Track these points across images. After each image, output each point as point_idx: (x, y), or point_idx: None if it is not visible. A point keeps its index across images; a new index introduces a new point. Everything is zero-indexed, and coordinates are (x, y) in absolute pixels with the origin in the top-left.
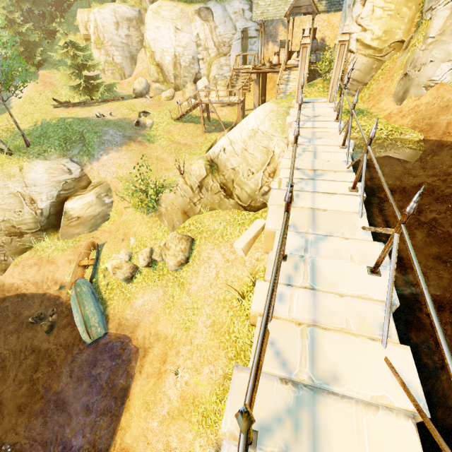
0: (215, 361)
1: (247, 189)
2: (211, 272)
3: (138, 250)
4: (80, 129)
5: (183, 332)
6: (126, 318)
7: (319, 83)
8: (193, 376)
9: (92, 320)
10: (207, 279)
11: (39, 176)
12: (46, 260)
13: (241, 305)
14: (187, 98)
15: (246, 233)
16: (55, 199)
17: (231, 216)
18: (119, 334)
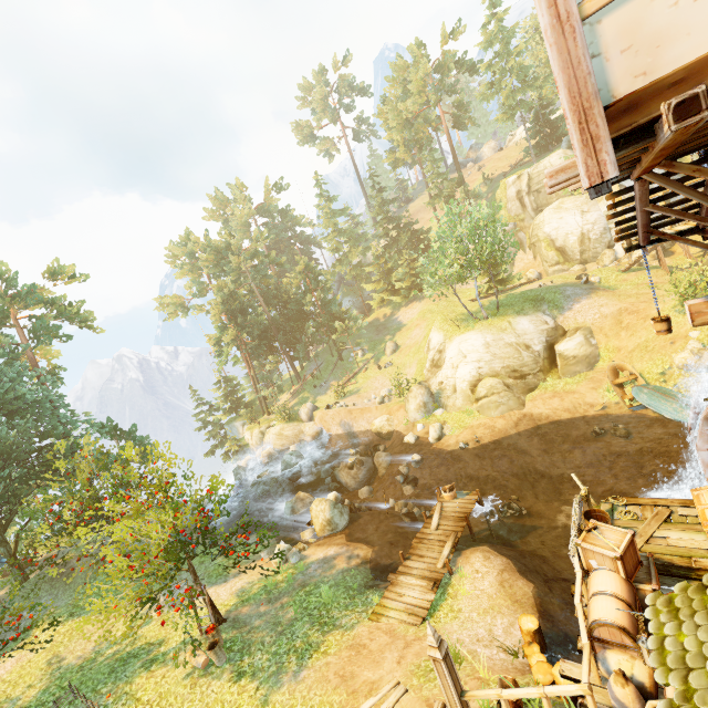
0: None
1: None
2: None
3: None
4: (536, 294)
5: None
6: None
7: None
8: None
9: None
10: None
11: (526, 327)
12: (564, 392)
13: None
14: None
15: None
16: (545, 344)
17: None
18: None
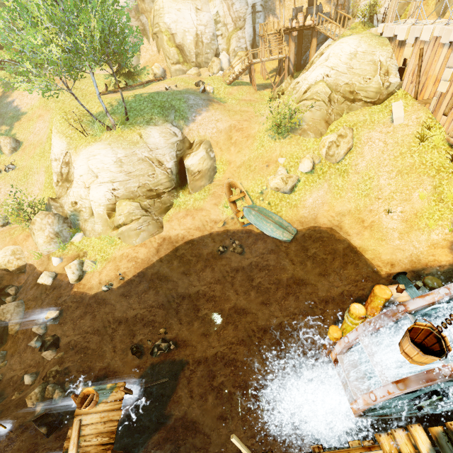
0: (421, 184)
1: (371, 89)
2: (378, 145)
3: (293, 164)
4: (163, 99)
5: (365, 199)
6: (304, 216)
7: (358, 26)
8: (405, 205)
9: (285, 223)
10: (378, 150)
11: (157, 140)
12: (194, 210)
13: (422, 146)
14: (241, 61)
15: (394, 110)
16: (176, 159)
17: (366, 111)
18: (307, 227)
